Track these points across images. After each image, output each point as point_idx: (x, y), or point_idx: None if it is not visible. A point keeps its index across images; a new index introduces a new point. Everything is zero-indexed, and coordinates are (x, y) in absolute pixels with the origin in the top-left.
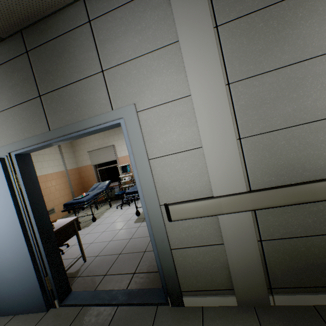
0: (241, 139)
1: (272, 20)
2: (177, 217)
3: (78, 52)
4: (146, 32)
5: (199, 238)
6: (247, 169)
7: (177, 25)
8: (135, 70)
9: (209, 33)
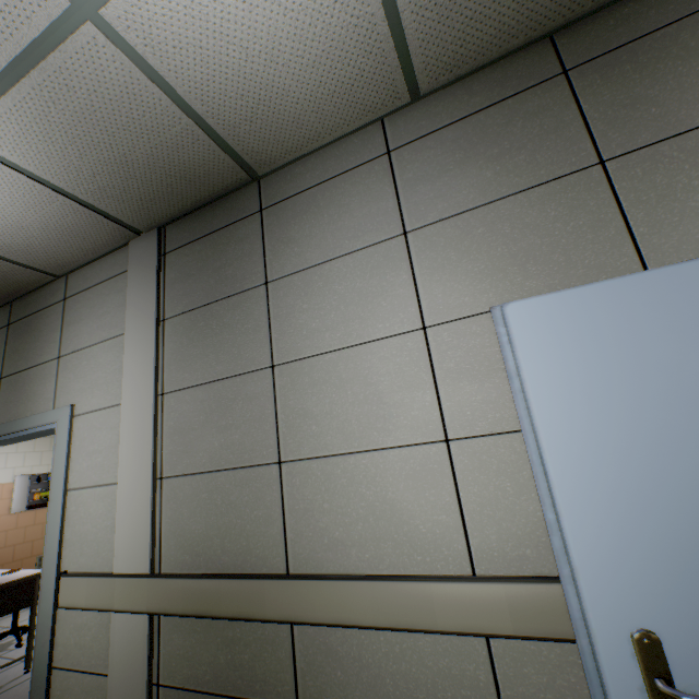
0: (163, 479)
1: (213, 320)
2: (65, 601)
3: (47, 331)
4: (106, 318)
5: (89, 654)
6: (163, 533)
7: (127, 315)
8: (86, 360)
9: (151, 329)
